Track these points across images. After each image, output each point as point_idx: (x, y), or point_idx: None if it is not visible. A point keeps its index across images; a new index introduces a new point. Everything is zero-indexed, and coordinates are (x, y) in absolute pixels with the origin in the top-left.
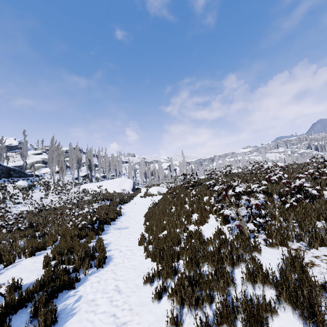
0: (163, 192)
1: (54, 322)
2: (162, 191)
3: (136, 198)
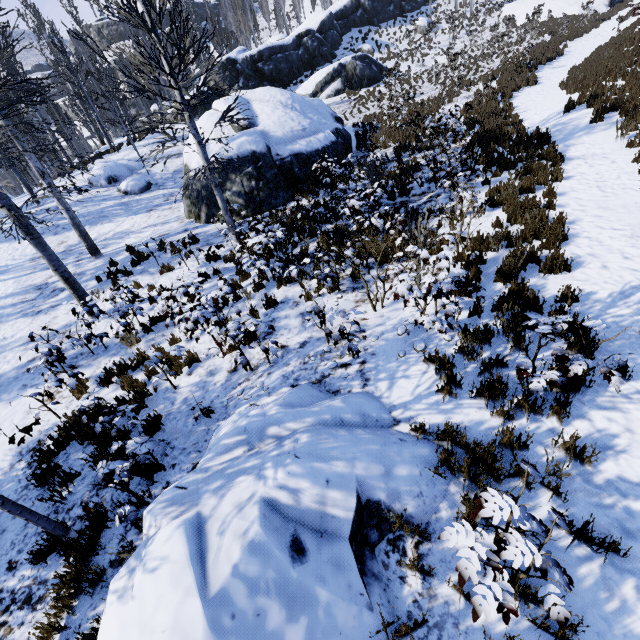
0: None
1: (512, 96)
2: None
3: (605, 24)
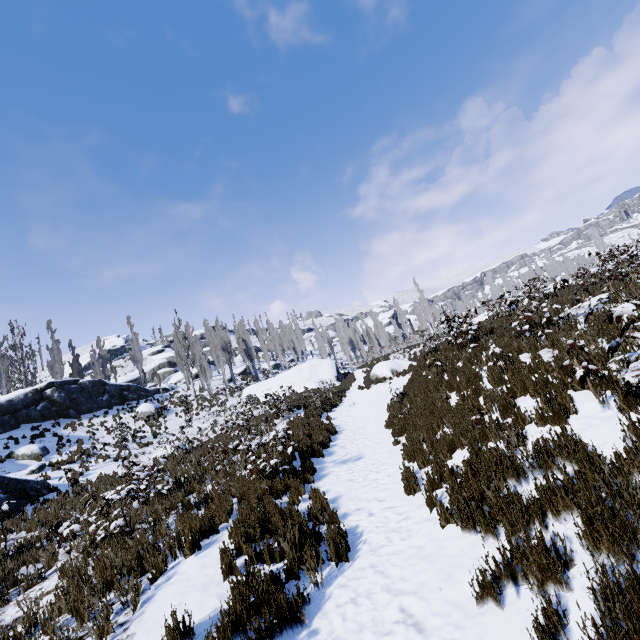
0: (402, 369)
1: None
2: (400, 367)
3: (350, 393)
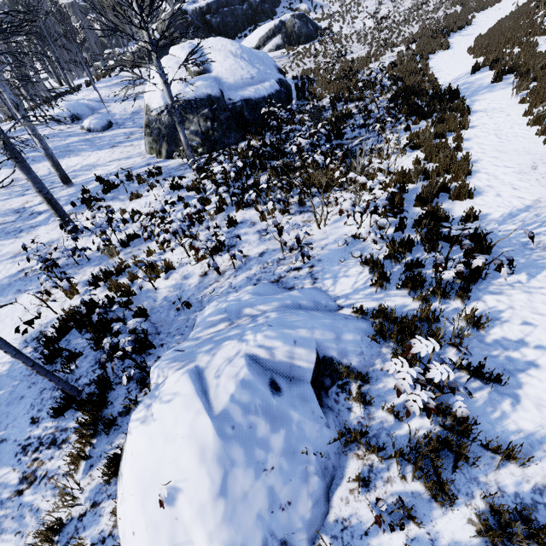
0: None
1: (428, 58)
2: None
3: None
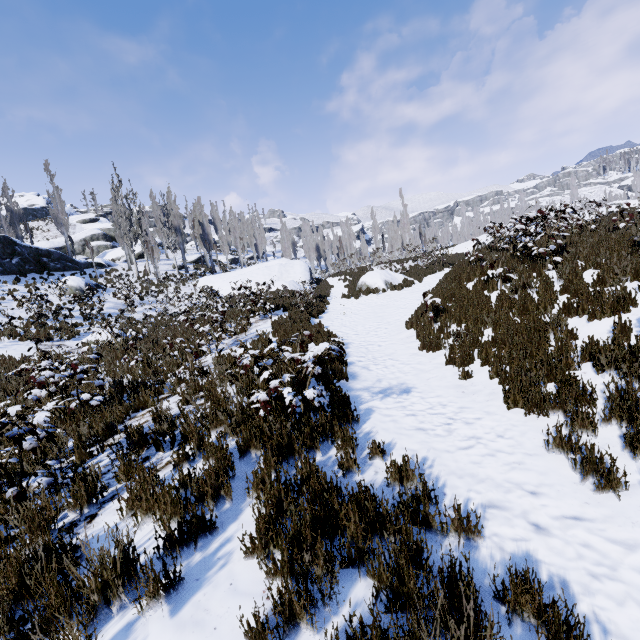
0: (396, 283)
1: None
2: (394, 280)
3: (333, 300)
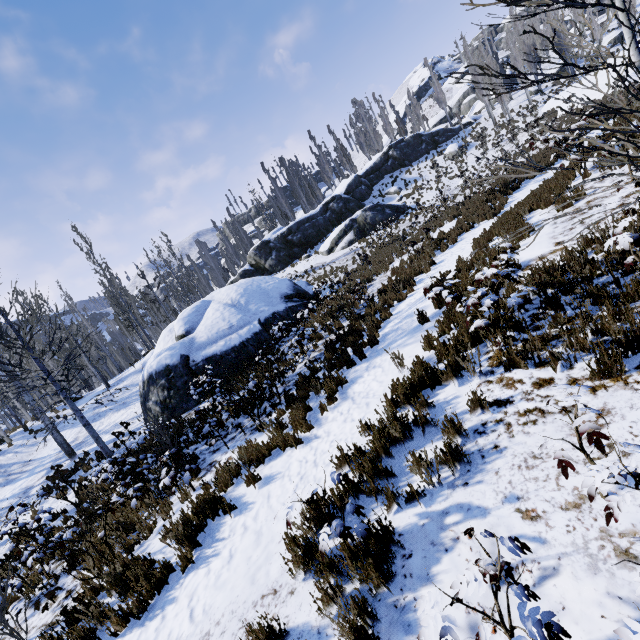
0: None
1: (455, 241)
2: None
3: None
